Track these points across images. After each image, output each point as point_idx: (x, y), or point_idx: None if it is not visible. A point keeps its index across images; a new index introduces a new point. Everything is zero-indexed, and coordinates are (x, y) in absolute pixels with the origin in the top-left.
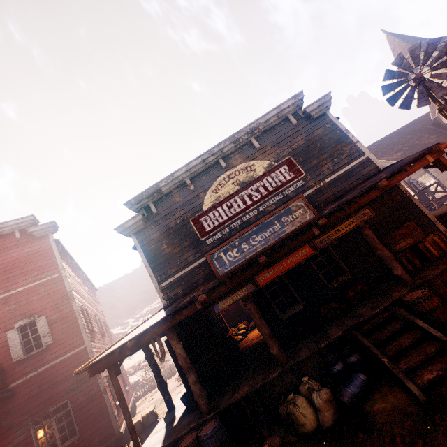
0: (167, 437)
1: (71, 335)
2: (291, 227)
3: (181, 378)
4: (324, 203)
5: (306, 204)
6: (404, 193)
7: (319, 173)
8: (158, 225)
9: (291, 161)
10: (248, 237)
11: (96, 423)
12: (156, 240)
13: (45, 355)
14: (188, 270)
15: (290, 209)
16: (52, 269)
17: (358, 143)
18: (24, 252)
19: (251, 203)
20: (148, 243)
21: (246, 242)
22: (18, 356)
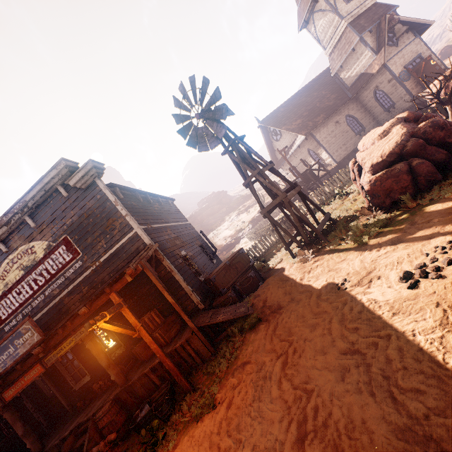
0: None
1: None
2: (24, 349)
3: None
4: (101, 283)
5: (33, 327)
6: (168, 269)
7: (94, 252)
8: None
9: (68, 240)
10: None
11: None
12: None
13: None
14: None
15: (20, 332)
16: None
17: (127, 217)
18: None
19: (38, 288)
20: None
21: None
22: None
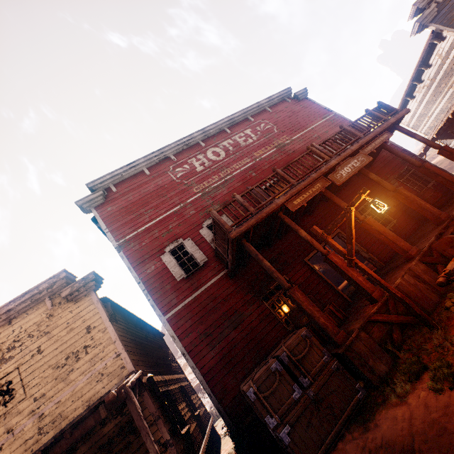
0: None
1: None
2: None
3: None
4: None
5: None
6: None
7: None
8: (449, 8)
9: None
10: None
11: None
12: None
13: None
14: None
15: None
16: (327, 112)
17: None
18: (300, 108)
19: None
20: (447, 21)
21: None
22: None
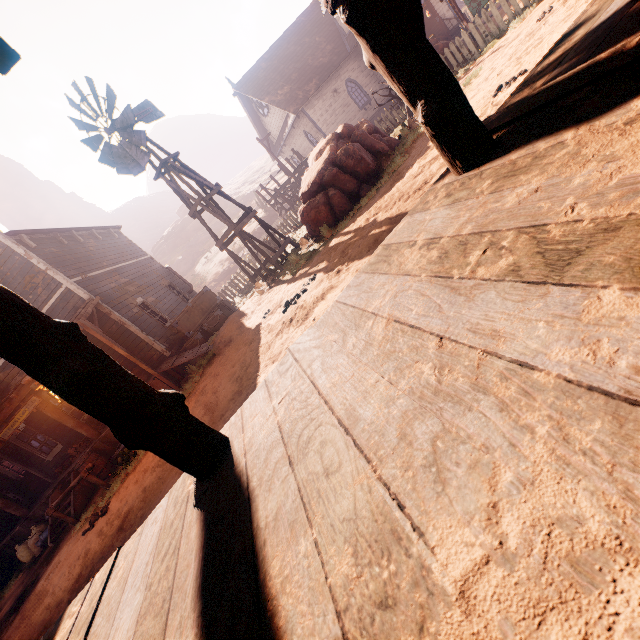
0: None
1: None
2: None
3: None
4: None
5: None
6: (119, 322)
7: None
8: None
9: None
10: None
11: None
12: None
13: None
14: None
15: None
16: None
17: (49, 271)
18: None
19: None
20: None
21: None
22: None
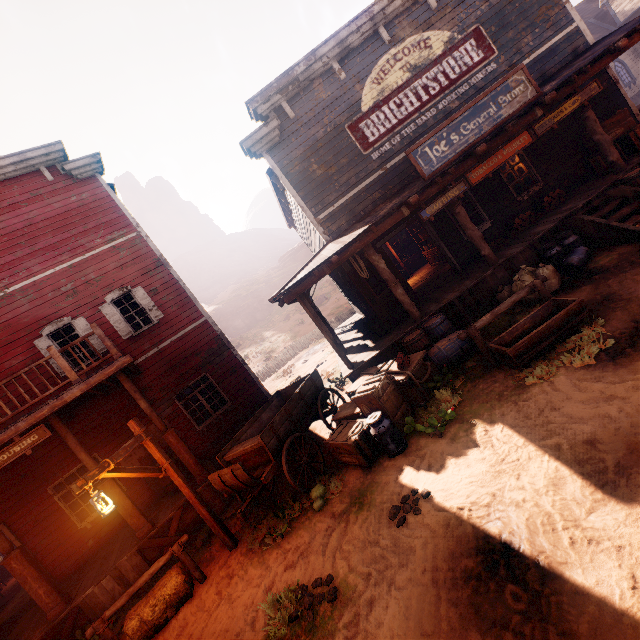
0: (376, 350)
1: (183, 308)
2: (509, 110)
3: (372, 306)
4: None
5: (528, 79)
6: (611, 80)
7: (516, 52)
8: (299, 138)
9: (480, 33)
10: (457, 125)
11: (245, 392)
12: (300, 159)
13: (159, 330)
14: (351, 196)
15: (508, 85)
16: (124, 226)
17: (568, 4)
18: (70, 202)
19: (428, 99)
20: (290, 164)
21: (455, 132)
22: (127, 333)
